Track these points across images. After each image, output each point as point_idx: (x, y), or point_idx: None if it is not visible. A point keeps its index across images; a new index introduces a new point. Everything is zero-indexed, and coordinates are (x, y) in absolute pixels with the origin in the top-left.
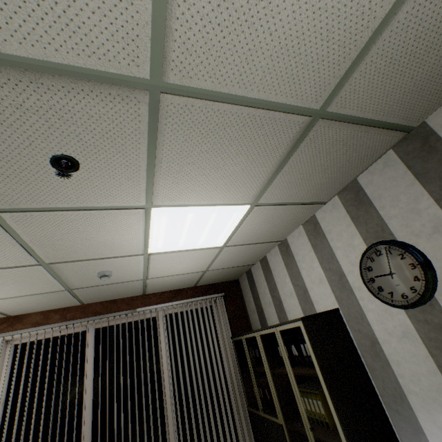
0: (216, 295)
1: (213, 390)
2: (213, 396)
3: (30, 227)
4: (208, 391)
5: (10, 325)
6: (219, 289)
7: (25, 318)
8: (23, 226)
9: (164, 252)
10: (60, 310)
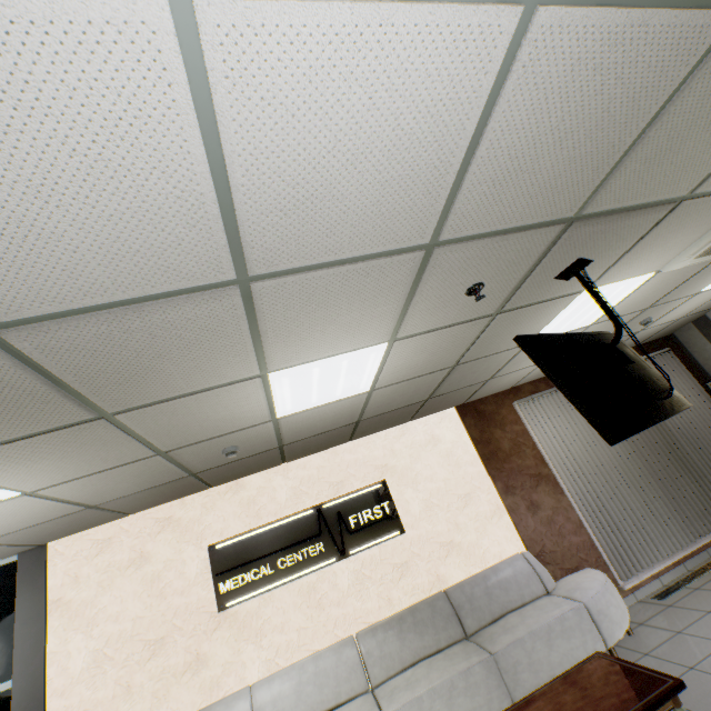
0: (663, 351)
1: (706, 429)
2: (709, 433)
3: (709, 267)
4: (705, 429)
5: (514, 395)
6: (656, 346)
7: (520, 388)
8: (708, 267)
9: (704, 291)
10: (540, 380)
